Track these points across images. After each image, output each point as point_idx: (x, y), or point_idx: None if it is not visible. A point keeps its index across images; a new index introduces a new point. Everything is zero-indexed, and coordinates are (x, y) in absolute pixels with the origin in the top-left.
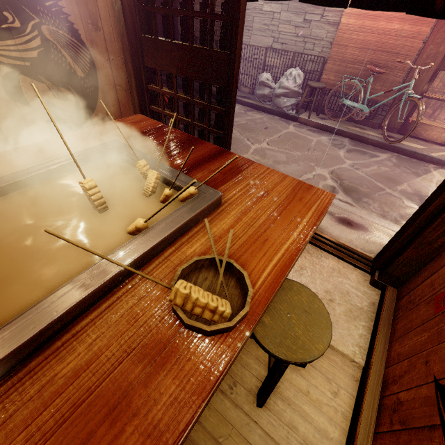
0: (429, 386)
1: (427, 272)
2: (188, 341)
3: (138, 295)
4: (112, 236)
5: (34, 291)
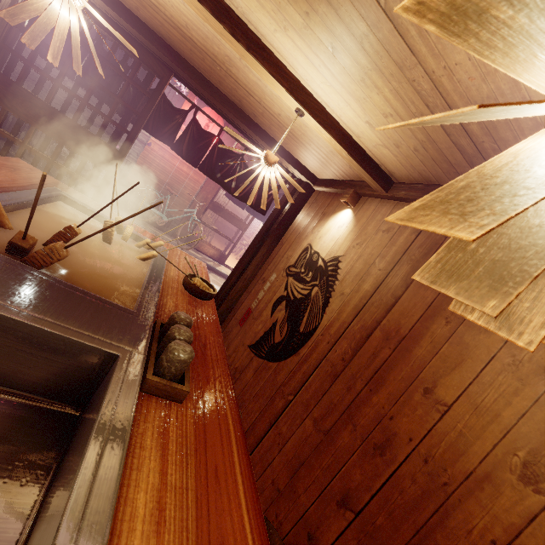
0: (247, 350)
1: (231, 315)
2: (201, 302)
3: (170, 287)
4: (133, 259)
5: (128, 276)
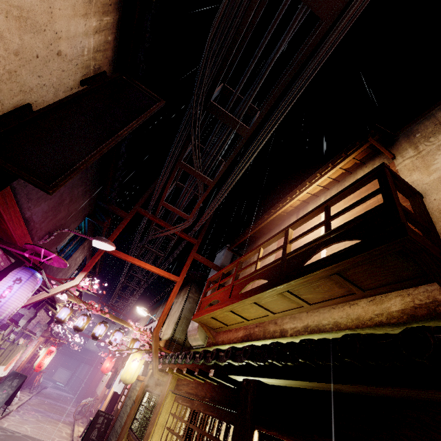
0: None
1: None
2: None
3: None
4: None
5: None
